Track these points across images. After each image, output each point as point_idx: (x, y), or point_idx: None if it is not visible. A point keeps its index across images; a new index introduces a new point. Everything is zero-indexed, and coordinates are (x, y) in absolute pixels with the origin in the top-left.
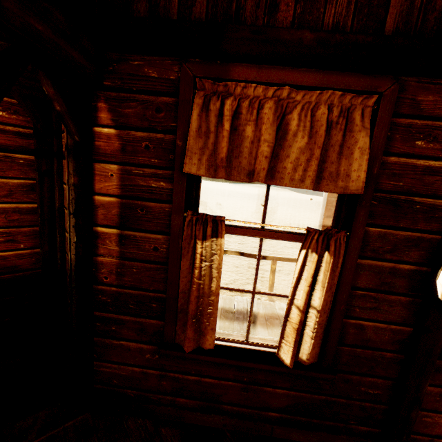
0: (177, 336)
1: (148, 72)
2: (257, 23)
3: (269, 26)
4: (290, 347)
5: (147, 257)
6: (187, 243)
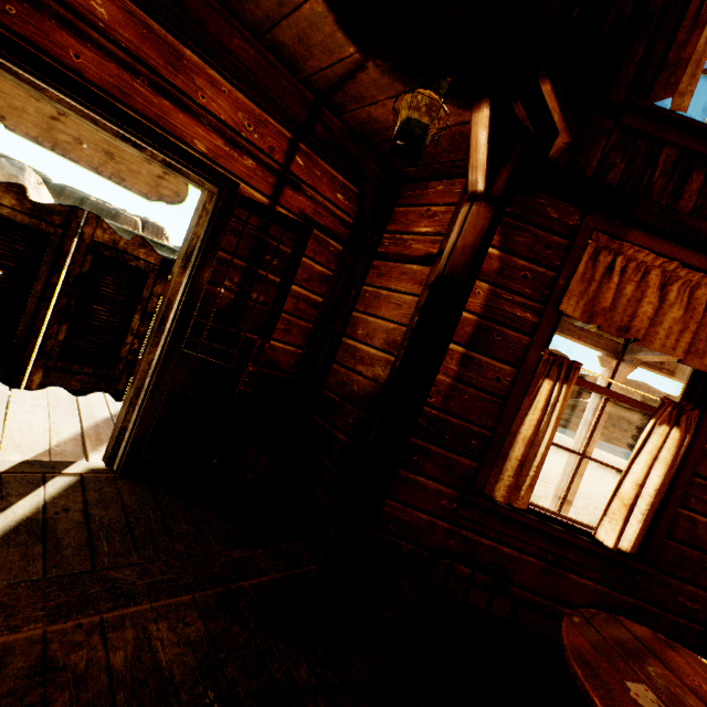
0: (487, 485)
1: (550, 212)
2: (660, 203)
3: (676, 210)
4: (617, 525)
5: (485, 386)
6: (536, 381)
